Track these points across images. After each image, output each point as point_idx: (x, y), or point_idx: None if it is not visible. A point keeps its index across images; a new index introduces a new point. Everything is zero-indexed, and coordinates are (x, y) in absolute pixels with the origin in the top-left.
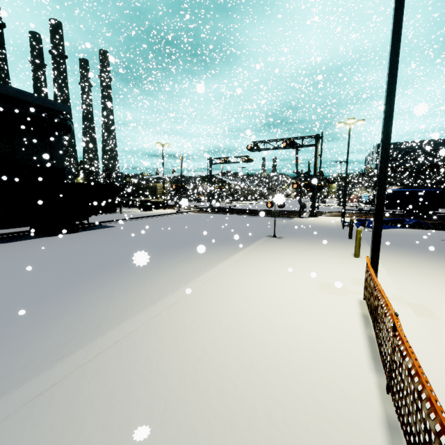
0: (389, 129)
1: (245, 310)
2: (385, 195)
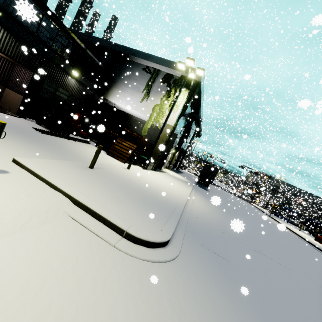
0: None
1: (305, 236)
2: None
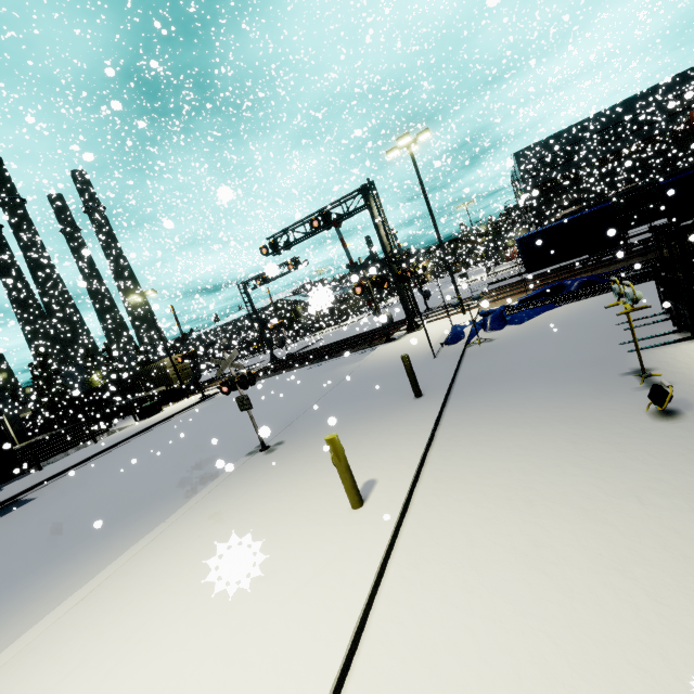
0: None
1: None
2: None
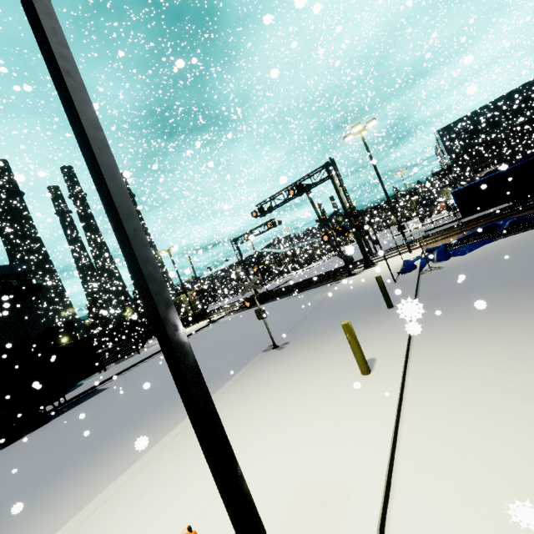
0: (101, 181)
1: None
2: (170, 340)
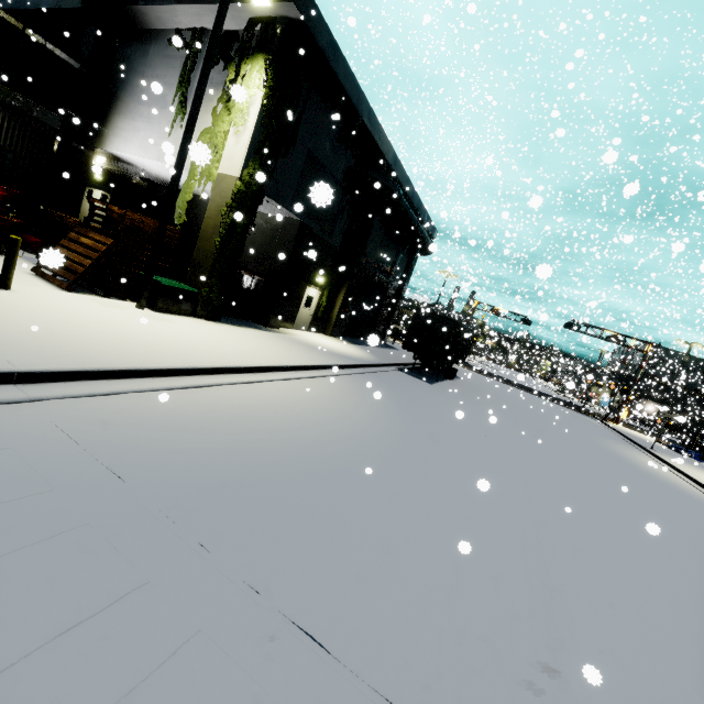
0: None
1: None
2: None
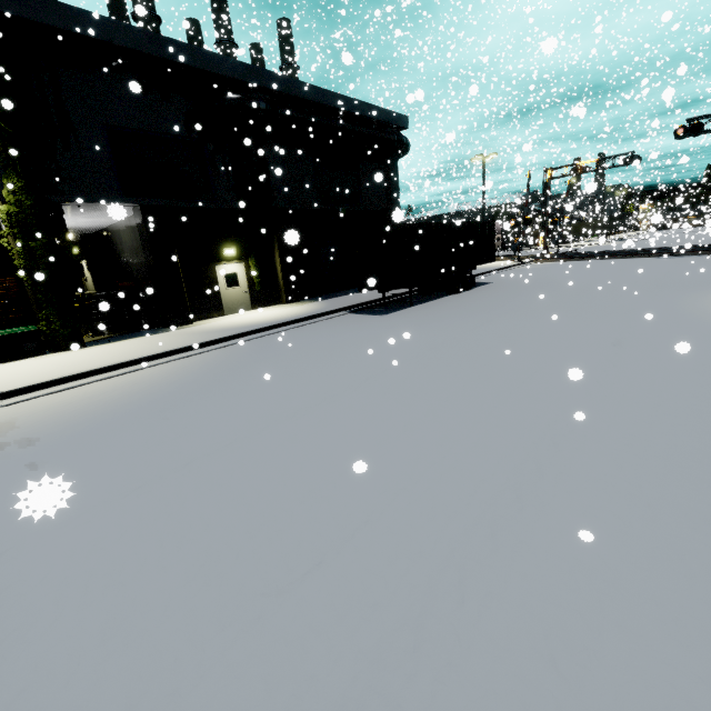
0: None
1: None
2: None
